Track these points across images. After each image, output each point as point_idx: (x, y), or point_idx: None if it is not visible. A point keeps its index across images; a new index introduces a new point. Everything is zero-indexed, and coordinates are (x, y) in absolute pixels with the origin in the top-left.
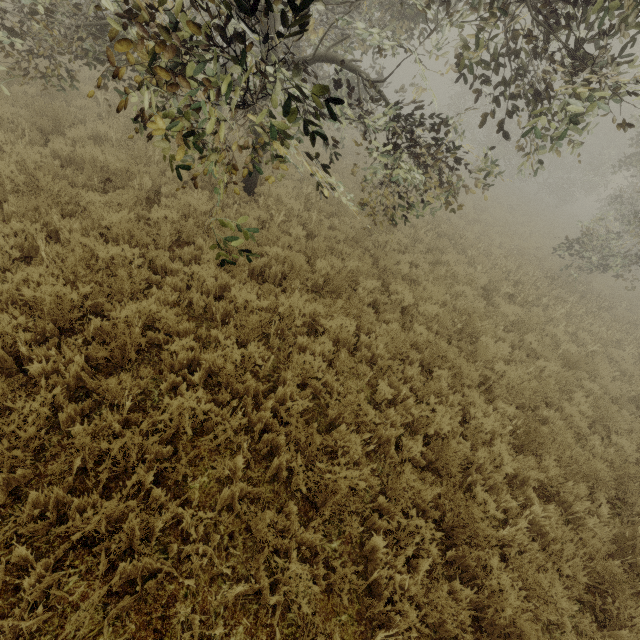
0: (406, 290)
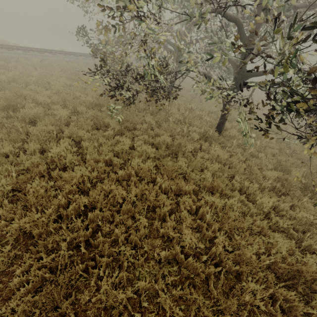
0: None
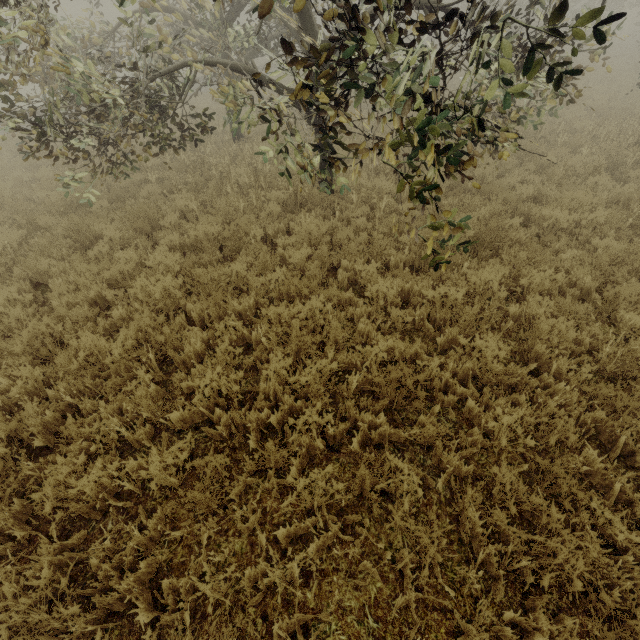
0: (556, 210)
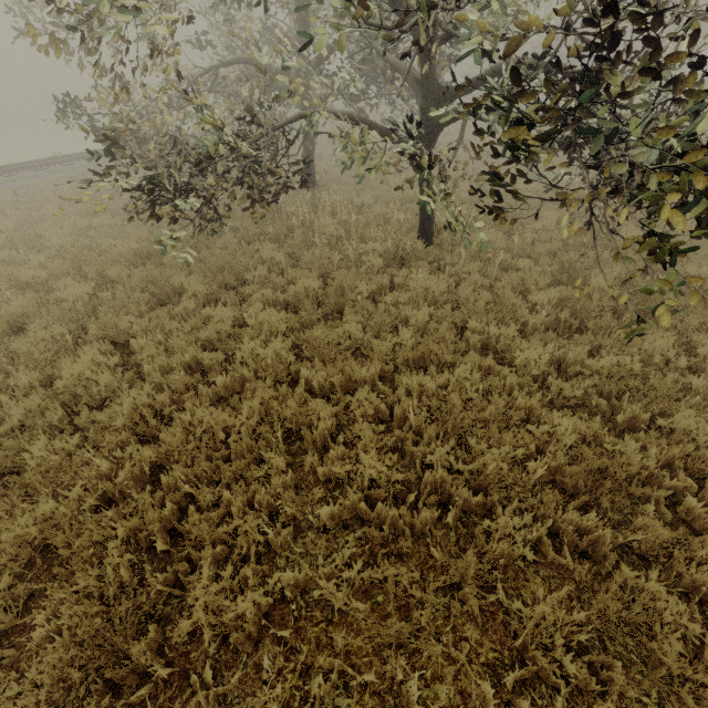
0: (705, 268)
